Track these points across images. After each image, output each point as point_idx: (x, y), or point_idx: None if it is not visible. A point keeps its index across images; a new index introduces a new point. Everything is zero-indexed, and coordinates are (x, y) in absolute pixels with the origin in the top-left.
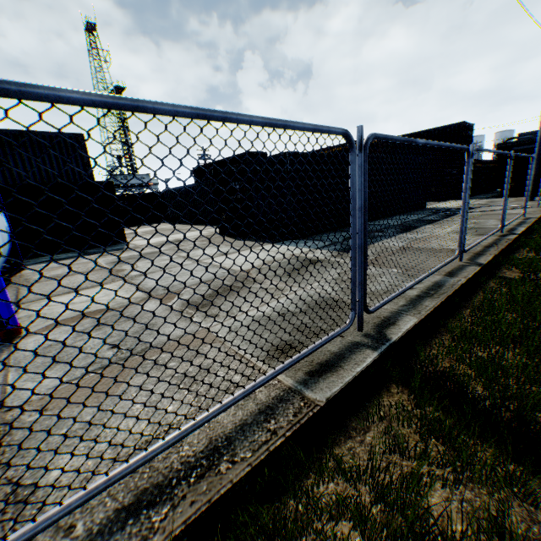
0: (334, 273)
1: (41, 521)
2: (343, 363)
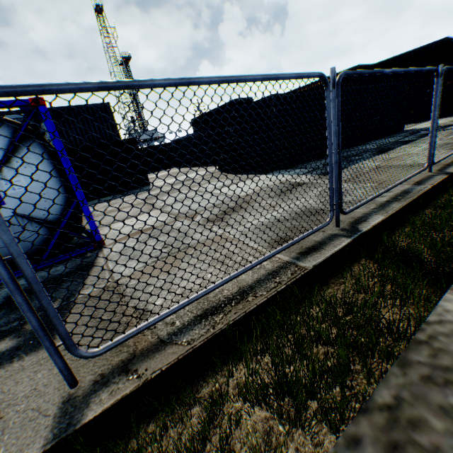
0: (315, 183)
1: (161, 315)
2: (324, 247)
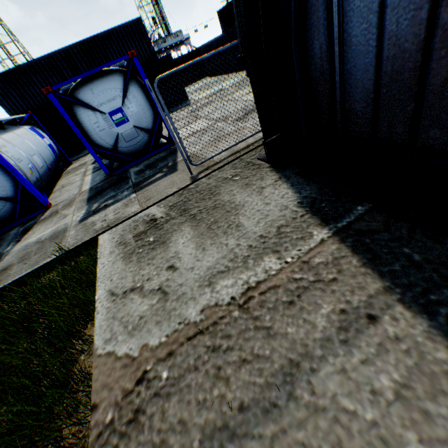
0: None
1: (216, 154)
2: None
